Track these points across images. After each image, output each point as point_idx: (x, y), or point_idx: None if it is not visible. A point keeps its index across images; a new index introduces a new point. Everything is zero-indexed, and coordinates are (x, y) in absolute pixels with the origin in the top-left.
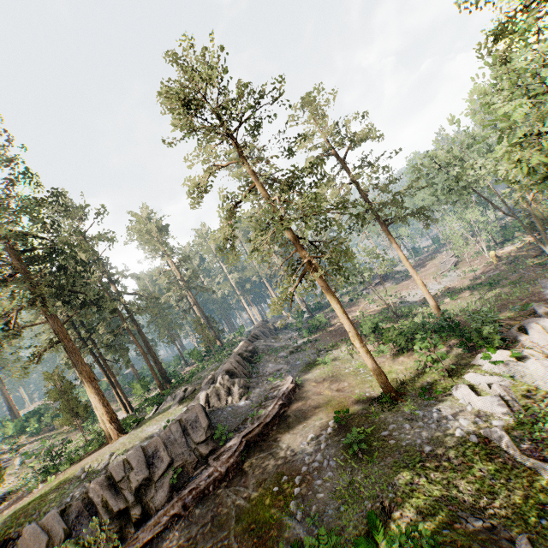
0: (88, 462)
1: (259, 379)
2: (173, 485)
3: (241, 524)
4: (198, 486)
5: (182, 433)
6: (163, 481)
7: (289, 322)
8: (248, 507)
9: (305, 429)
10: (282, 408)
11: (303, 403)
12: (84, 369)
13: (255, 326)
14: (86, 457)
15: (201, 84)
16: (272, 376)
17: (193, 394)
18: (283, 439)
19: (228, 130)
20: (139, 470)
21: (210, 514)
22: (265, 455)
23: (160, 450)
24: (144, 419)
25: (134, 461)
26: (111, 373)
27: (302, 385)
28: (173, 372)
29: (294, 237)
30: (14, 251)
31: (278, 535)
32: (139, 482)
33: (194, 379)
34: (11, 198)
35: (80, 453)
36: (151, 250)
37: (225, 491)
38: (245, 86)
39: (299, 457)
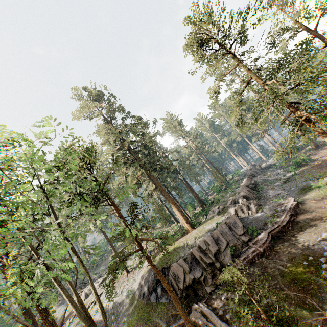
0: (183, 241)
1: (265, 200)
2: (232, 255)
3: (285, 279)
4: (248, 257)
5: (229, 229)
6: (226, 252)
7: (271, 163)
8: (287, 271)
9: (316, 230)
10: (291, 217)
11: (308, 214)
12: (169, 199)
13: (248, 169)
14: (179, 239)
15: (208, 27)
16: (275, 198)
17: (224, 210)
18: (300, 235)
19: (229, 49)
20: (213, 246)
21: (260, 271)
22: (289, 244)
23: (220, 237)
24: (201, 222)
25: (209, 241)
26: (176, 201)
27: (303, 203)
28: (205, 199)
29: (288, 104)
30: (131, 149)
31: (318, 289)
32: (215, 251)
33: (220, 202)
34: (127, 126)
35: (176, 237)
36: (178, 136)
37: (266, 261)
38: (240, 13)
39: (318, 247)
